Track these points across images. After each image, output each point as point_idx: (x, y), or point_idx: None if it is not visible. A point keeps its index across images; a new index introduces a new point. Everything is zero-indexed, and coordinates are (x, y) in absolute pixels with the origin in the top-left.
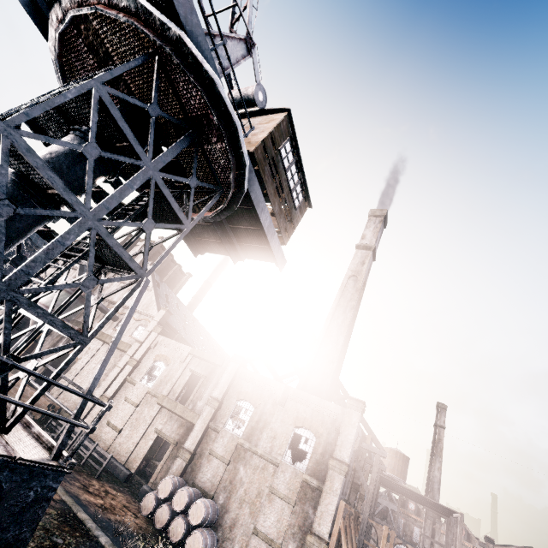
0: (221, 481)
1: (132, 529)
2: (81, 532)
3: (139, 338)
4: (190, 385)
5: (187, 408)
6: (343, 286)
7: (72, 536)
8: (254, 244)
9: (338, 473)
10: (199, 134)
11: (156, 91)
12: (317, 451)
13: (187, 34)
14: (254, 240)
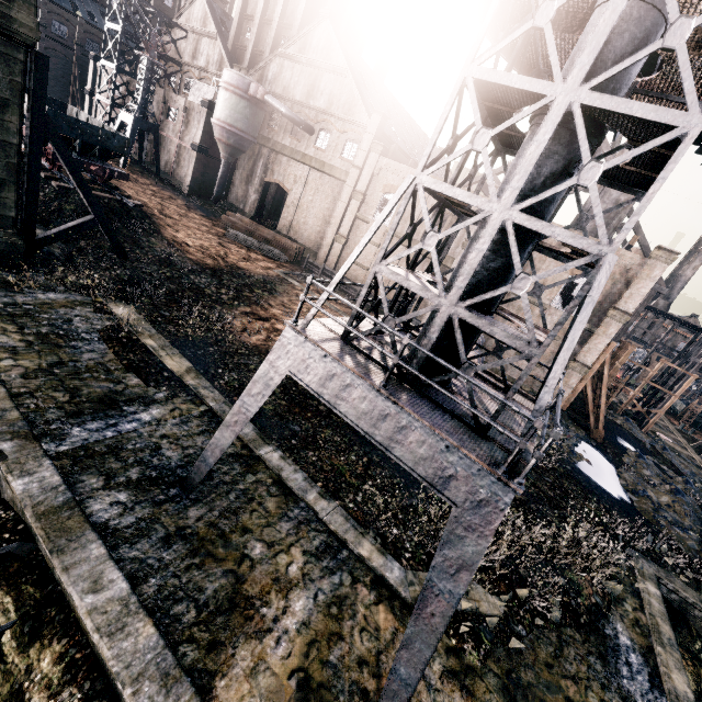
0: None
1: None
2: None
3: (355, 162)
4: None
5: None
6: None
7: None
8: None
9: (617, 322)
10: None
11: None
12: None
13: None
14: None
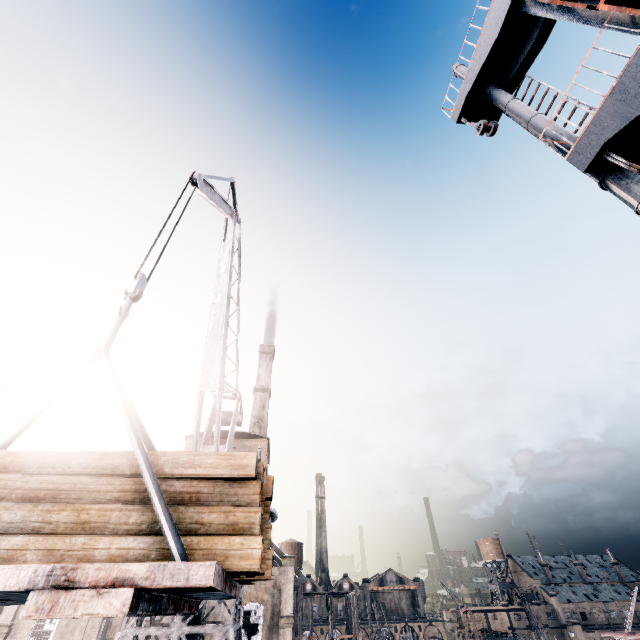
0: None
1: None
2: None
3: None
4: None
5: None
6: None
7: None
8: None
9: (288, 628)
10: None
11: None
12: (267, 618)
13: None
14: None
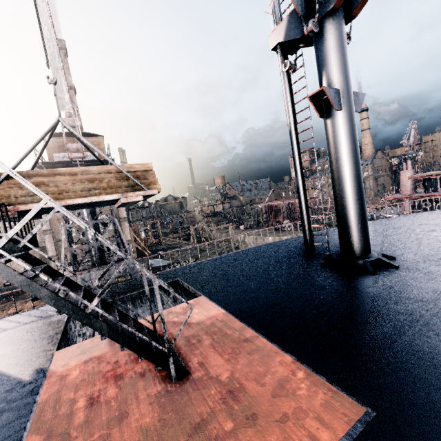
0: (80, 253)
1: None
2: None
3: None
4: None
5: None
6: None
7: None
8: None
9: (125, 221)
10: None
11: None
12: None
13: None
14: None
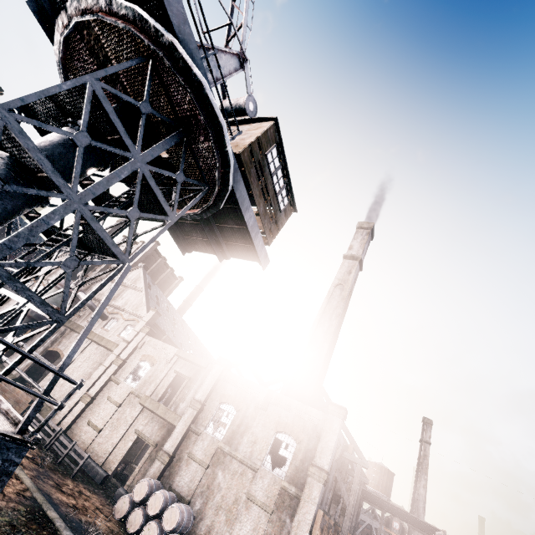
0: (198, 486)
1: (102, 531)
2: (49, 530)
3: (126, 338)
4: (175, 388)
5: (169, 410)
6: (330, 294)
7: (39, 534)
8: (239, 243)
9: (317, 481)
10: (188, 133)
11: (148, 90)
12: (297, 457)
13: (179, 41)
14: (239, 239)
